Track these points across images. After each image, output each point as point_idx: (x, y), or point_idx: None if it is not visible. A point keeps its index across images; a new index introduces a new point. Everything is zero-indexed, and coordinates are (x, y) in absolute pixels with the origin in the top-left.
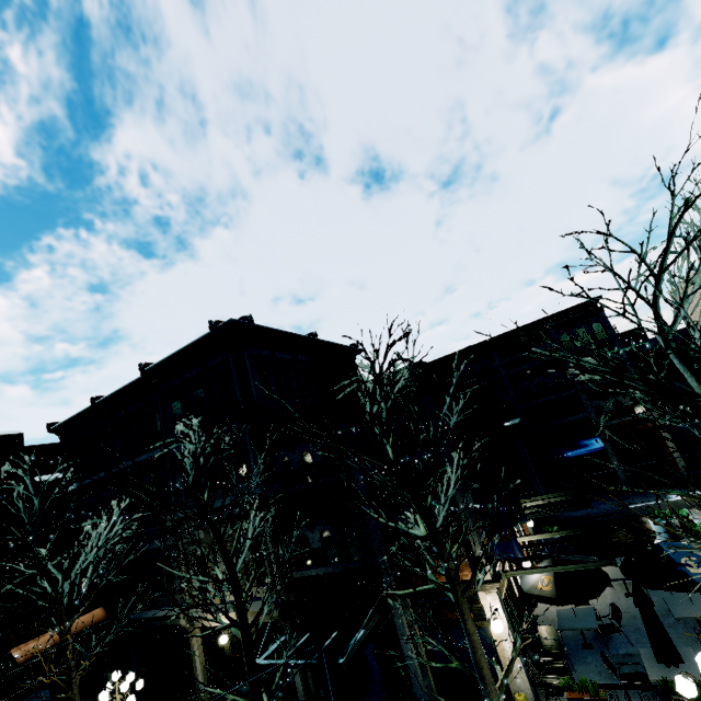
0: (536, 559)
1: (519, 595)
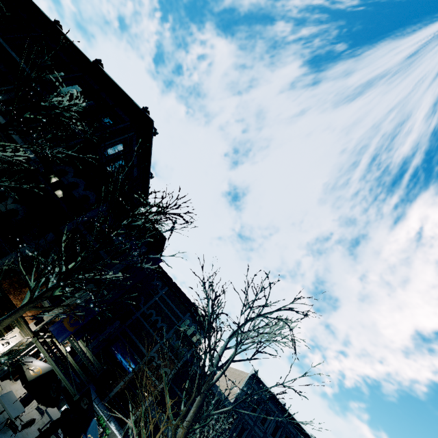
0: (54, 355)
1: (15, 361)
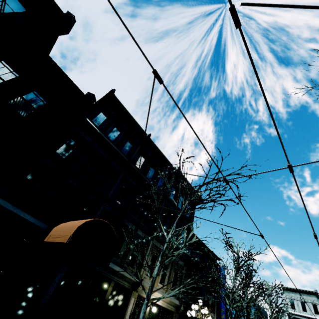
0: None
1: None
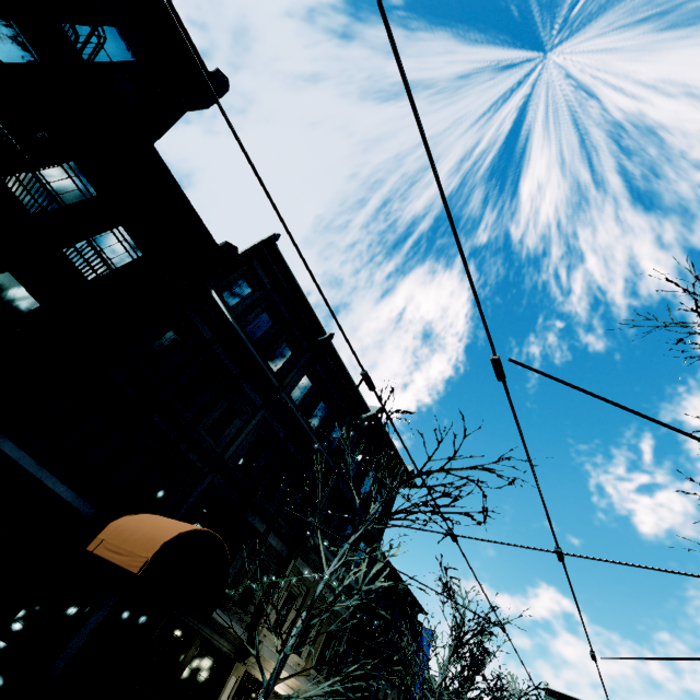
0: None
1: None
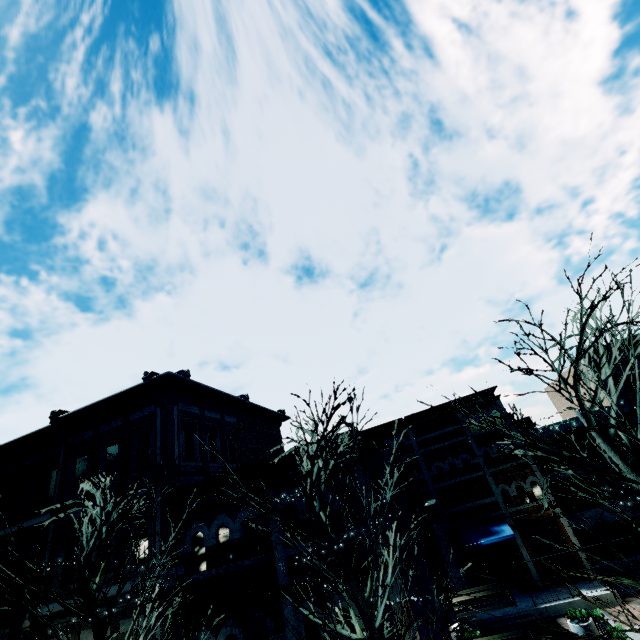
0: None
1: None
